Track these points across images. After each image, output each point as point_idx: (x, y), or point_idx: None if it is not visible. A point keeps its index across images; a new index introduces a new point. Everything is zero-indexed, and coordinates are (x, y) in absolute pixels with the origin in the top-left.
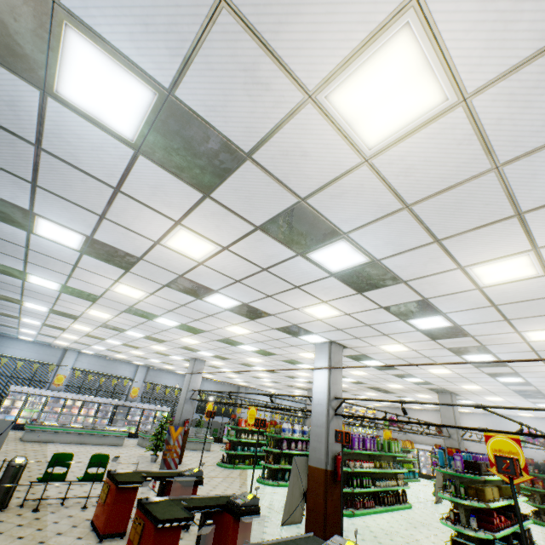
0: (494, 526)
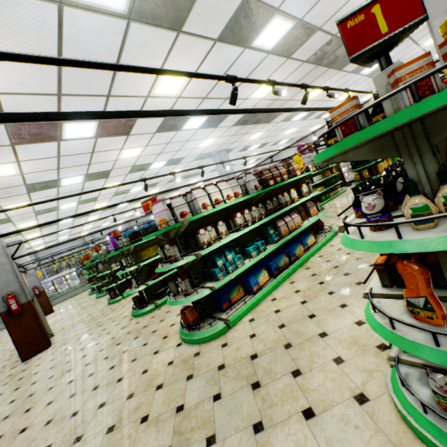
0: (155, 275)
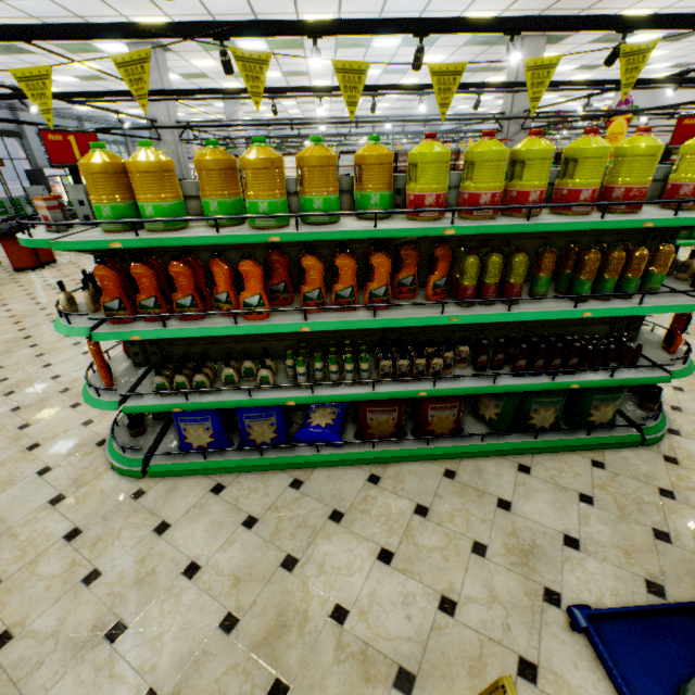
0: None
